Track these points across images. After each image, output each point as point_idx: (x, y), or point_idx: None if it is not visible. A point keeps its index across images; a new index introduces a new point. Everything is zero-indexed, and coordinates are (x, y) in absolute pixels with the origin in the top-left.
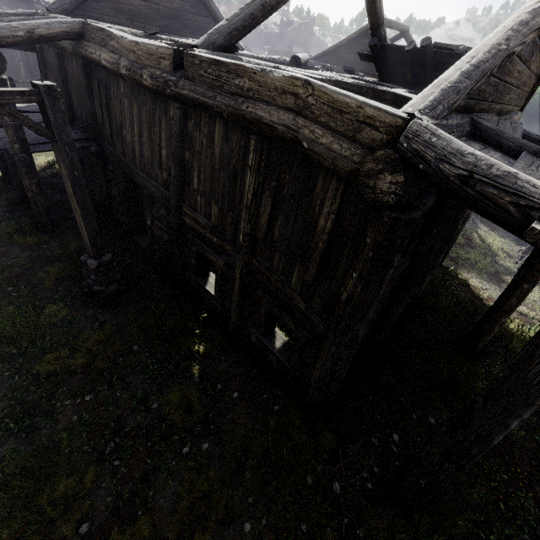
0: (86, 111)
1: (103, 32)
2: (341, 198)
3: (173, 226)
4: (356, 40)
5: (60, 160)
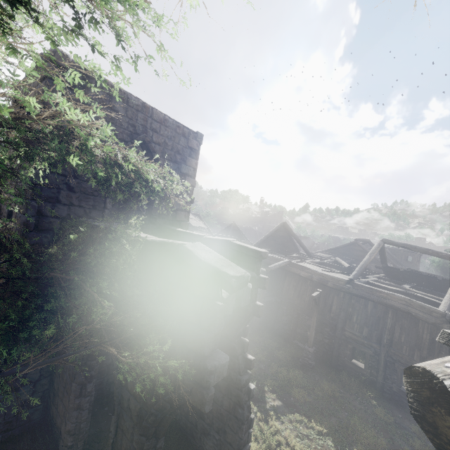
0: (274, 285)
1: (303, 267)
2: (430, 329)
3: (337, 336)
4: (348, 246)
5: (315, 310)
